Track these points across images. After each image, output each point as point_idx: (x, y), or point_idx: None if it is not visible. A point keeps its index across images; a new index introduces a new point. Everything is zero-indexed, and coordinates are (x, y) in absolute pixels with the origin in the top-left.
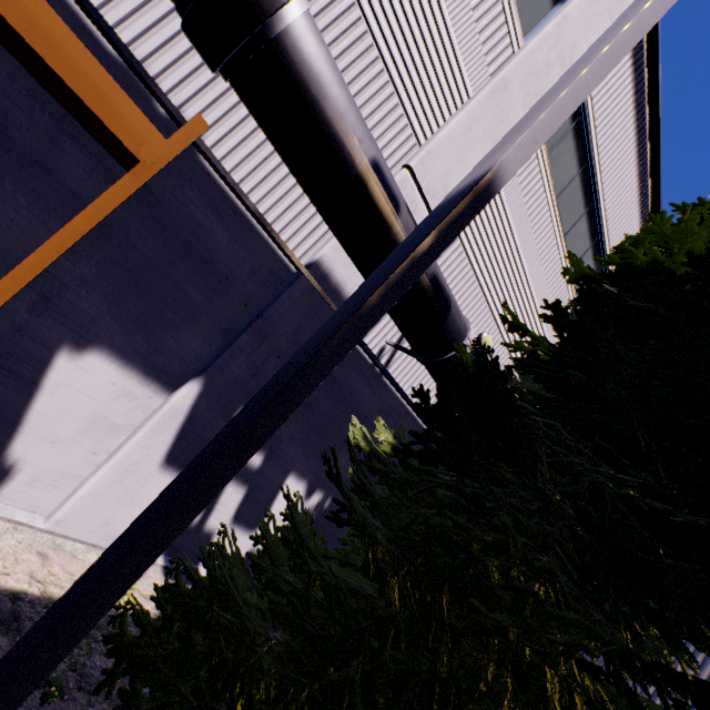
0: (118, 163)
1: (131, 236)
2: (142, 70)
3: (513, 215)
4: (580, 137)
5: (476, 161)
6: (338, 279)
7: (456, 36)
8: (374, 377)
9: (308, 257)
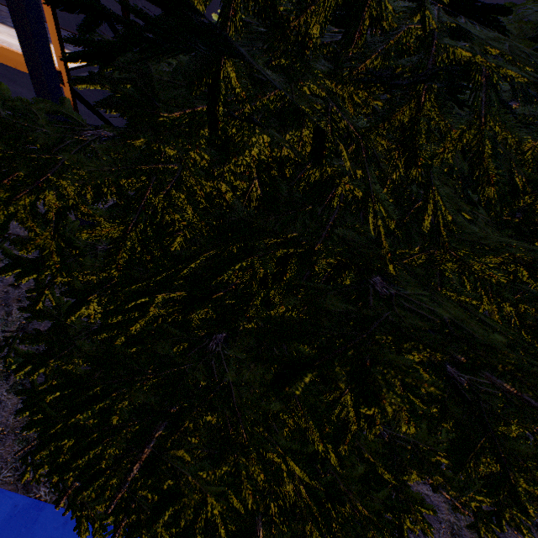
0: None
1: None
2: None
3: None
4: None
5: None
6: None
7: None
8: None
9: None
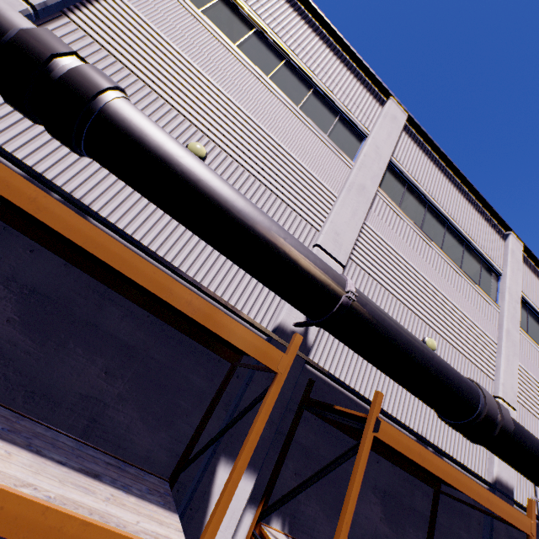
0: (426, 485)
1: (438, 519)
2: (432, 444)
3: (535, 375)
4: (531, 313)
5: (516, 370)
6: (505, 479)
7: (482, 327)
8: (537, 527)
9: (487, 474)
